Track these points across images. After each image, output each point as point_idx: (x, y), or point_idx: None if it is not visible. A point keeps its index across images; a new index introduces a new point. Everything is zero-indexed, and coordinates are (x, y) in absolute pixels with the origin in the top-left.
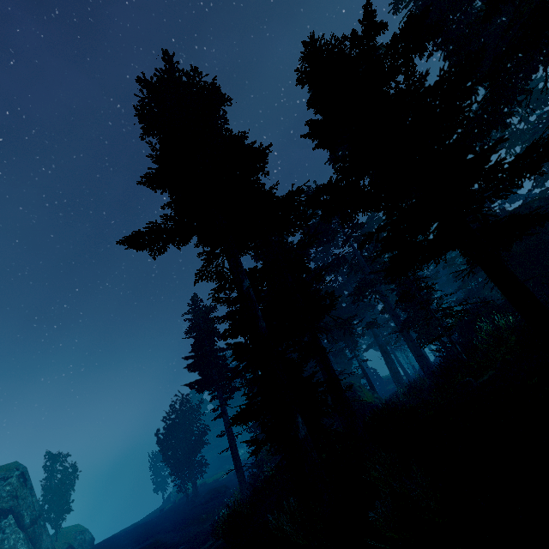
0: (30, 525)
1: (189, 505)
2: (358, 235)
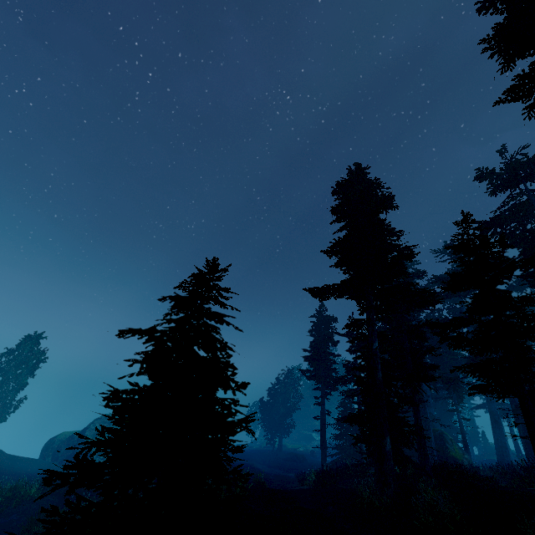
0: None
1: (273, 454)
2: None
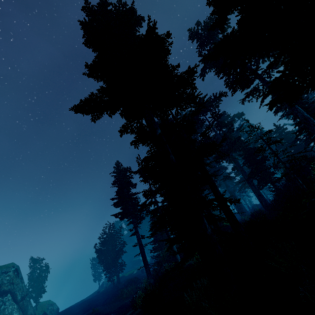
0: (21, 300)
1: (114, 289)
2: (217, 122)
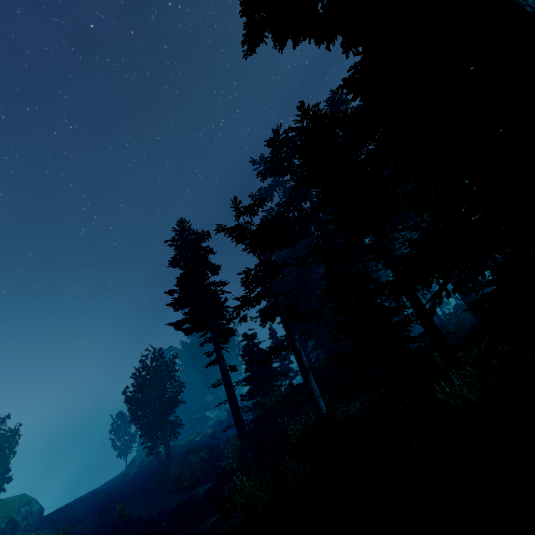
0: None
1: (160, 470)
2: None
